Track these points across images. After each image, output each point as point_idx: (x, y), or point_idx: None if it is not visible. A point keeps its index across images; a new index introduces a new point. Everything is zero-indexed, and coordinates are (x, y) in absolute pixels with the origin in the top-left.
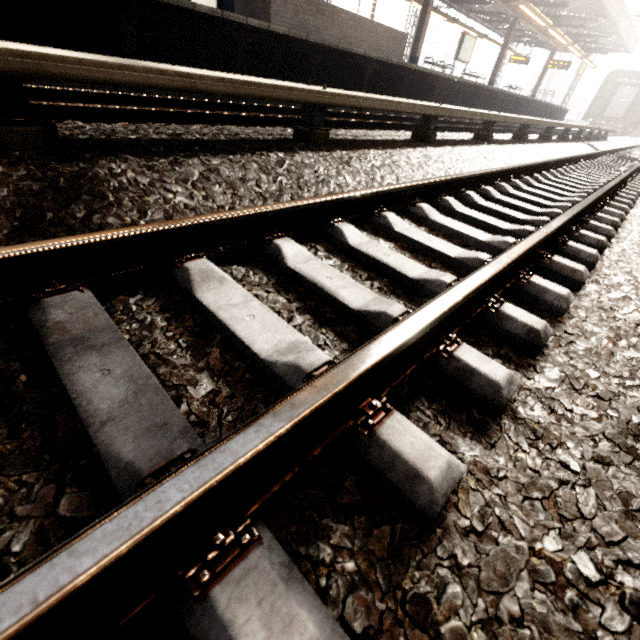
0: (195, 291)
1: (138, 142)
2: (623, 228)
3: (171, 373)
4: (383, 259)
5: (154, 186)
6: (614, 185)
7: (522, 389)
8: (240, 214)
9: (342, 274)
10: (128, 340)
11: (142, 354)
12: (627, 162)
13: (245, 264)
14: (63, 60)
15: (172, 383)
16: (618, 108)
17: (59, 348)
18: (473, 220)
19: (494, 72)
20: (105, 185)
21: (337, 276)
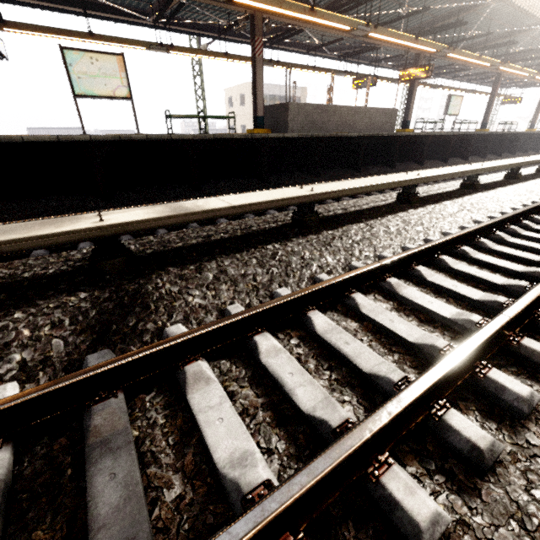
0: (187, 392)
1: (181, 250)
2: None
3: (155, 475)
4: (343, 348)
5: (181, 292)
6: None
7: (459, 523)
8: (228, 322)
9: (303, 369)
10: (137, 437)
11: (142, 452)
12: None
13: (232, 356)
14: (137, 222)
15: (154, 485)
16: None
17: (92, 449)
18: (444, 289)
19: (485, 116)
20: (151, 297)
21: (298, 371)
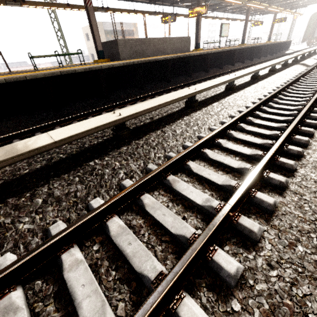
0: None
1: (26, 176)
2: (309, 149)
3: None
4: (126, 250)
5: (14, 221)
6: (304, 113)
7: None
8: (36, 252)
9: (93, 278)
10: None
11: None
12: None
13: (47, 273)
14: None
15: None
16: None
17: None
18: (202, 177)
19: (243, 35)
20: None
21: (89, 282)
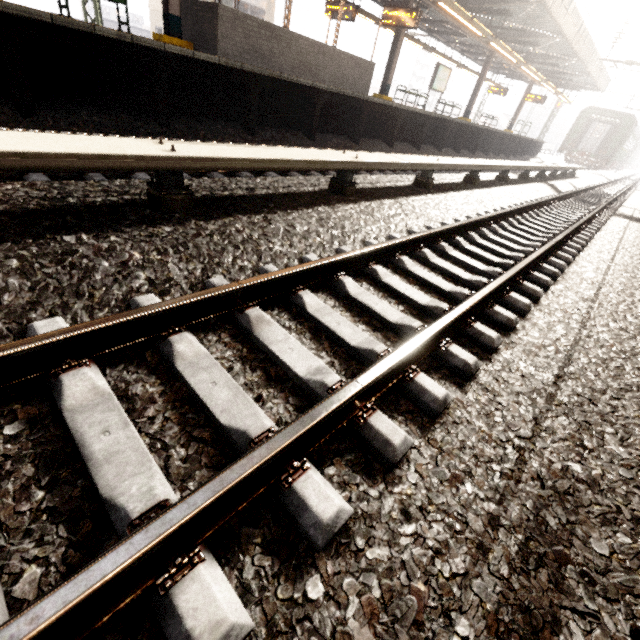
0: None
1: None
2: (526, 321)
3: None
4: (92, 444)
5: None
6: (534, 259)
7: None
8: None
9: None
10: None
11: None
12: (583, 208)
13: None
14: None
15: None
16: (591, 143)
17: None
18: (323, 327)
19: (470, 102)
20: None
21: None
